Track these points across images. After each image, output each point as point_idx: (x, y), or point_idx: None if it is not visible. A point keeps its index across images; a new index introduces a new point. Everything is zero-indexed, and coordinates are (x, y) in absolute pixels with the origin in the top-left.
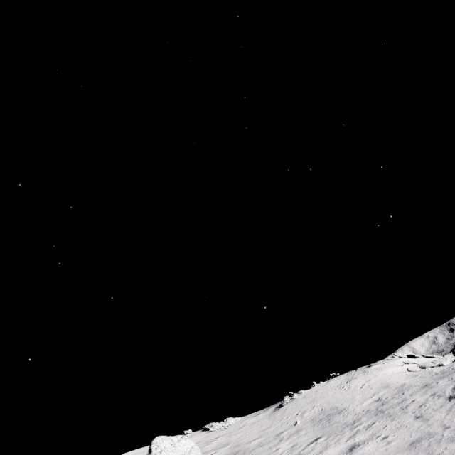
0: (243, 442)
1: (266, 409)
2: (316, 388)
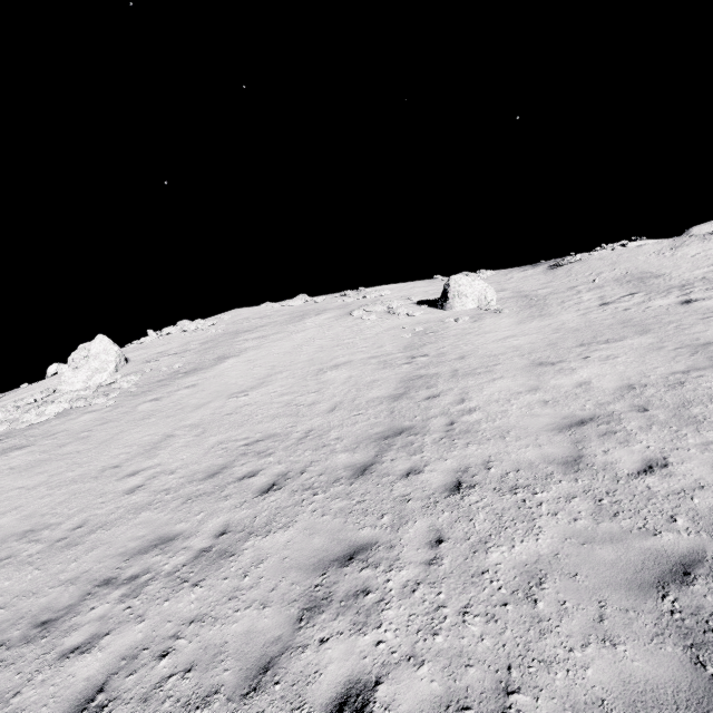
0: (526, 290)
1: (535, 267)
2: (618, 252)
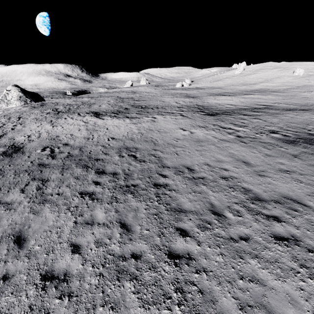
0: None
1: None
2: None
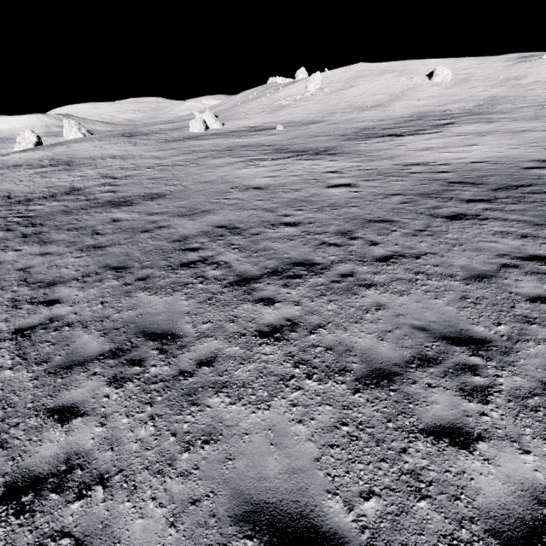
0: (474, 76)
1: (518, 59)
2: None
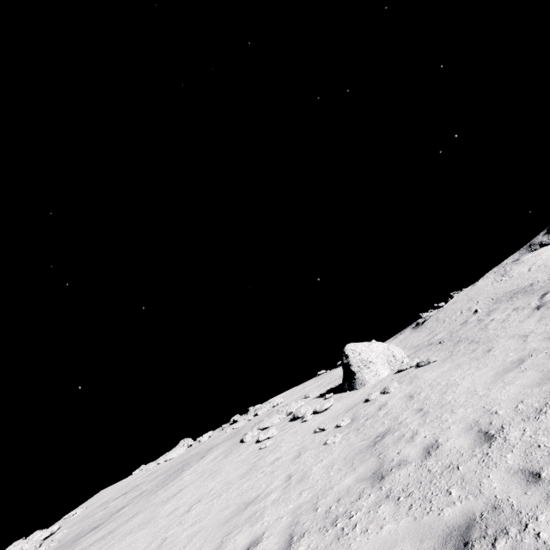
0: (420, 343)
1: (400, 333)
2: (462, 294)
